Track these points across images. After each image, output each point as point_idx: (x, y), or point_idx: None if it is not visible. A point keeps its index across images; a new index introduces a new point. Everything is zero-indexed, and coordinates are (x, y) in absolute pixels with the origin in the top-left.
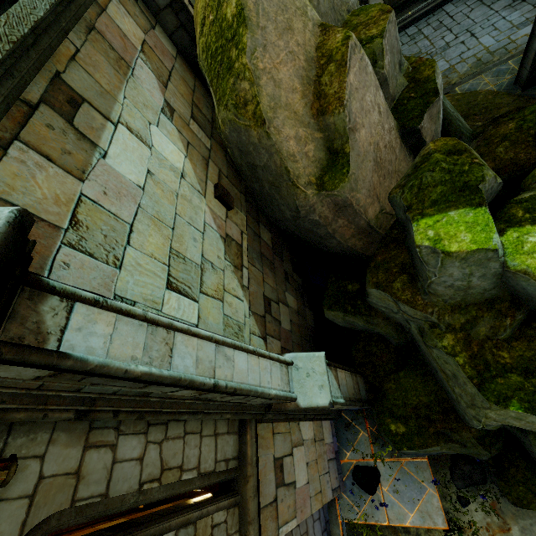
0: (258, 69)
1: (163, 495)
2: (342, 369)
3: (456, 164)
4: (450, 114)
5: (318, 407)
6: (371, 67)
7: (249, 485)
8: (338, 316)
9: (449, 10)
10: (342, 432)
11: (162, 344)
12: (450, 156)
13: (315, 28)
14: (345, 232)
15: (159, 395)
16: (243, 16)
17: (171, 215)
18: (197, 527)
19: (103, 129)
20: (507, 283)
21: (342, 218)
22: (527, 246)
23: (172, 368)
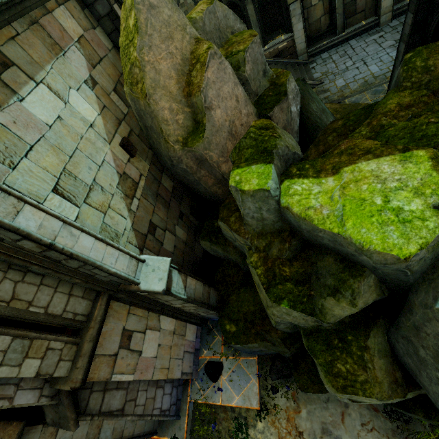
0: (144, 61)
1: (9, 313)
2: (194, 278)
3: (261, 135)
4: (311, 112)
5: (154, 291)
6: (231, 69)
7: (89, 333)
8: (207, 245)
9: (352, 44)
10: (205, 336)
11: (10, 206)
12: (260, 130)
13: (191, 40)
14: (208, 181)
15: (12, 244)
16: (136, 26)
17: (71, 148)
18: (33, 342)
19: (25, 84)
20: (284, 217)
21: (203, 169)
22: (291, 191)
23: (15, 222)
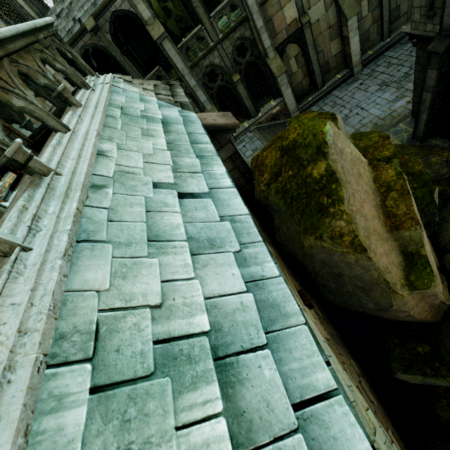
0: (353, 212)
1: None
2: None
3: None
4: None
5: None
6: None
7: None
8: (416, 379)
9: (337, 94)
10: None
11: None
12: None
13: (368, 168)
14: (421, 310)
15: None
16: (335, 178)
17: None
18: None
19: None
20: None
21: (421, 302)
22: None
23: None
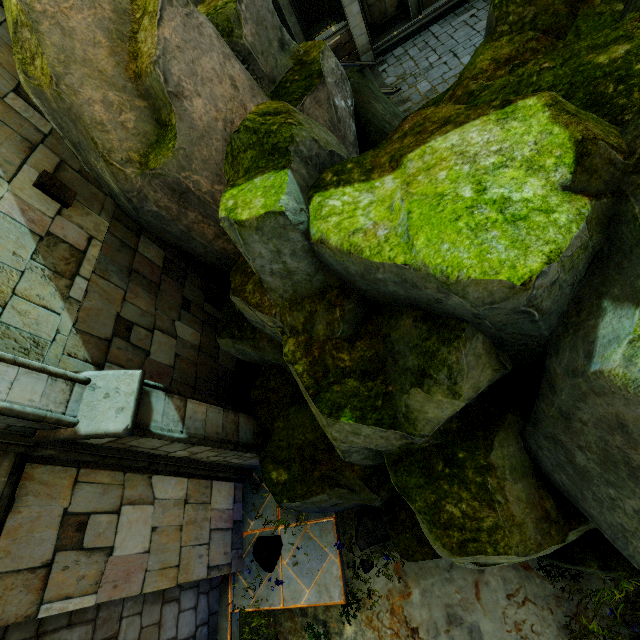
0: (35, 12)
1: None
2: (204, 402)
3: (265, 124)
4: (375, 114)
5: (107, 434)
6: (213, 30)
7: None
8: (229, 345)
9: (435, 31)
10: (250, 497)
11: None
12: (264, 116)
13: None
14: (205, 230)
15: None
16: None
17: None
18: None
19: None
20: (323, 262)
21: (191, 210)
22: (325, 210)
23: None
